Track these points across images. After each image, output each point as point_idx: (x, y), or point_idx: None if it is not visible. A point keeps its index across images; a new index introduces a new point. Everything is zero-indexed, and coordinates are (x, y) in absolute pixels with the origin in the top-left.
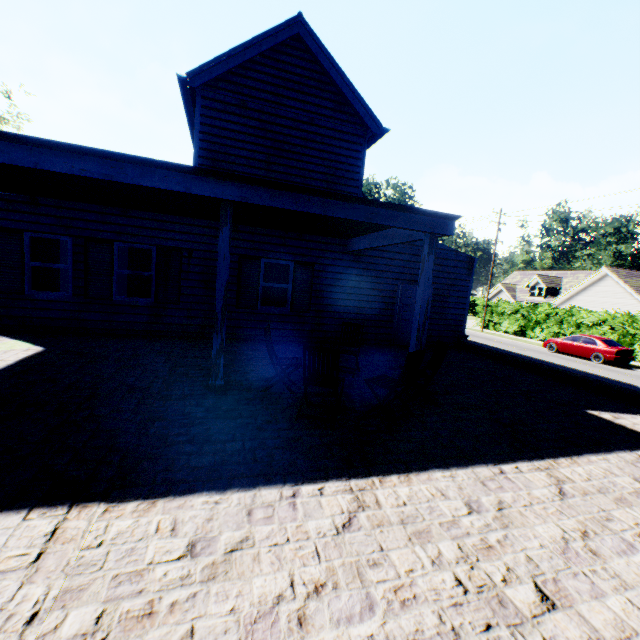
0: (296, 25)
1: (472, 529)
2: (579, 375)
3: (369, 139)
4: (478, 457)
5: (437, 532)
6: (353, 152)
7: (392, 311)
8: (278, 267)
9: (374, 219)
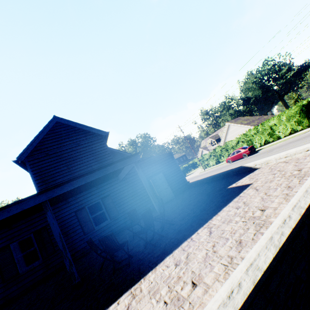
0: (55, 119)
1: (175, 274)
2: (225, 173)
3: (105, 138)
4: (184, 238)
5: (161, 286)
6: (101, 145)
7: (153, 191)
8: (95, 205)
9: (107, 172)
